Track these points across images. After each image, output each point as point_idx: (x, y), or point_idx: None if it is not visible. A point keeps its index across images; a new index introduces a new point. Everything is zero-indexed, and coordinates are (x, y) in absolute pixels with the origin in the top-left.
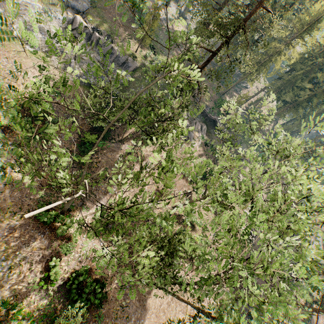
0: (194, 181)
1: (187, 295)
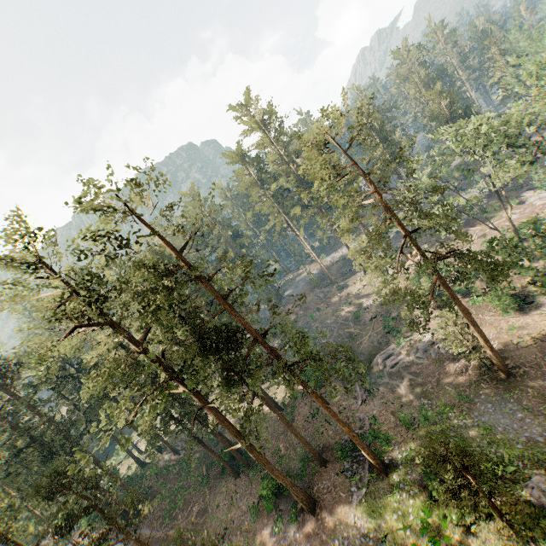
0: (464, 292)
1: (545, 212)
